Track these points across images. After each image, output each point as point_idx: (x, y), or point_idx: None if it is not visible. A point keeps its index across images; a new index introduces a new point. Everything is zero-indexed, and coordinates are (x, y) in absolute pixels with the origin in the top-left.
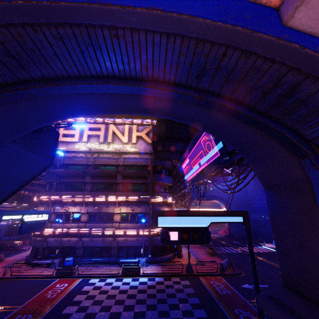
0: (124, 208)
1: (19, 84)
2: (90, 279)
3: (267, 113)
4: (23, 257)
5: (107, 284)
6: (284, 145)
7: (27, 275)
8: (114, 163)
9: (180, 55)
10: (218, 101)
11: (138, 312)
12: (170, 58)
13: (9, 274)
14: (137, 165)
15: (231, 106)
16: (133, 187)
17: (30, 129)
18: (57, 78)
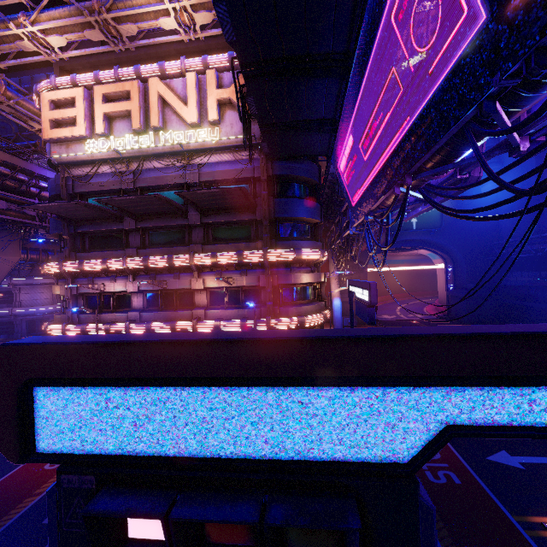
0: (213, 279)
1: None
2: None
3: None
4: None
5: None
6: None
7: None
8: (178, 180)
9: None
10: None
11: None
12: None
13: None
14: (232, 179)
15: None
16: (228, 232)
17: None
18: None
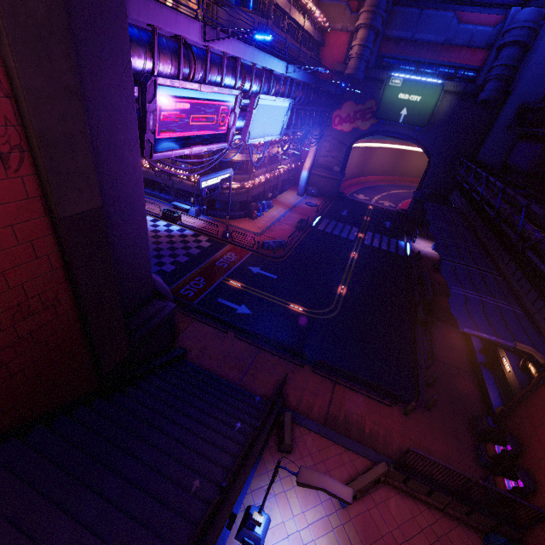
0: None
1: None
2: None
3: None
4: None
5: None
6: None
7: None
8: None
9: None
10: None
11: None
12: None
13: None
14: None
15: None
16: None
17: None
18: None
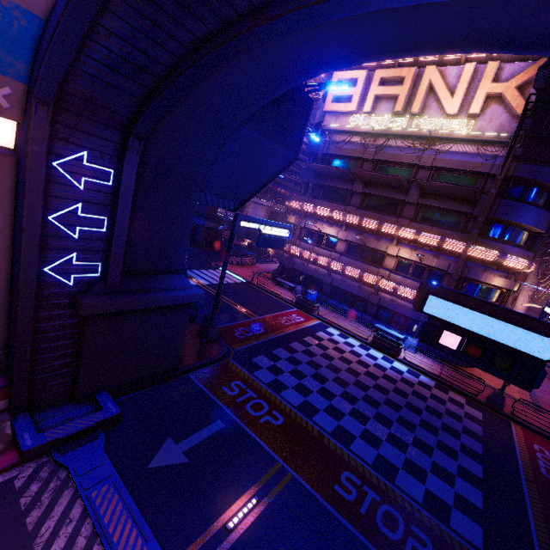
0: (407, 251)
1: (225, 31)
2: (329, 327)
3: None
4: (271, 270)
5: (347, 344)
6: None
7: (269, 290)
8: (412, 160)
9: None
10: None
11: (371, 398)
12: None
13: (256, 282)
14: (464, 170)
15: None
16: (437, 216)
17: (257, 104)
18: (270, 2)
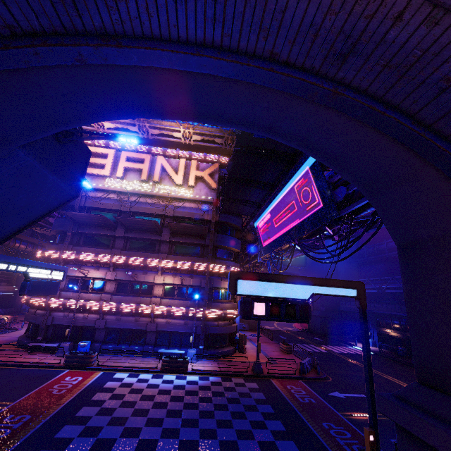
0: (170, 278)
1: (63, 36)
2: (115, 373)
3: (434, 126)
4: (14, 338)
5: (141, 381)
6: (450, 177)
7: (20, 362)
8: (160, 212)
9: (328, 14)
10: (364, 101)
11: (188, 420)
12: (310, 18)
13: None
14: (193, 218)
15: (382, 111)
16: (184, 249)
17: (59, 127)
18: (124, 36)
